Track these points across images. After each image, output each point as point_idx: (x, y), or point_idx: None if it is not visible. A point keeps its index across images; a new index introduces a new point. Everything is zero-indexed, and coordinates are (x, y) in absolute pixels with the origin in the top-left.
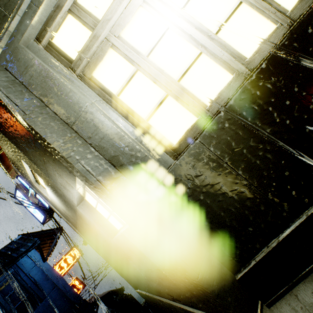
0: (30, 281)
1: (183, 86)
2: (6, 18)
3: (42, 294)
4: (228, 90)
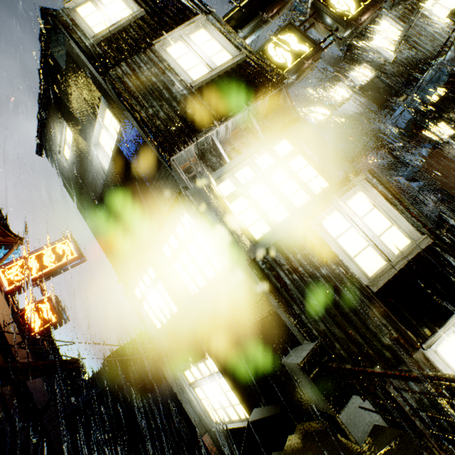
0: None
1: (217, 411)
2: (173, 367)
3: None
4: (228, 422)
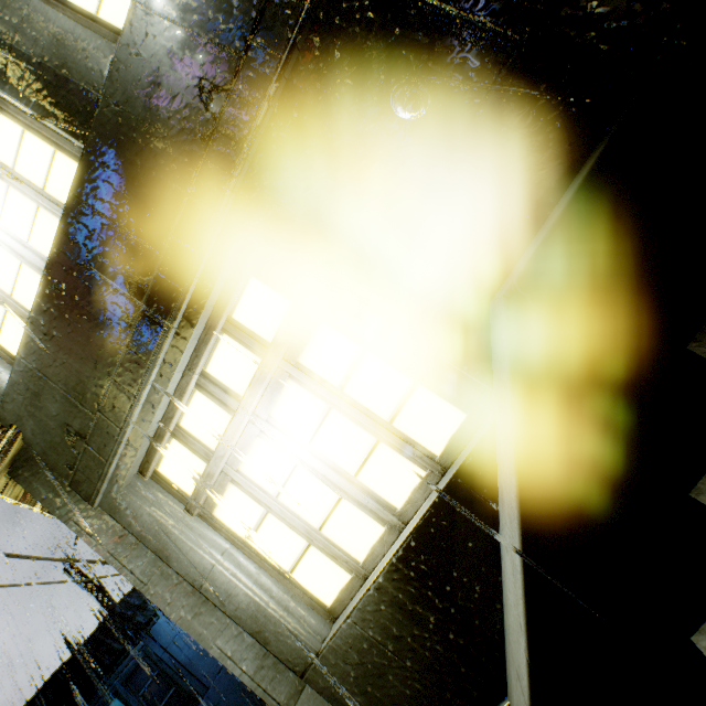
0: (175, 662)
1: (326, 535)
2: (103, 463)
3: (199, 685)
4: (382, 545)
